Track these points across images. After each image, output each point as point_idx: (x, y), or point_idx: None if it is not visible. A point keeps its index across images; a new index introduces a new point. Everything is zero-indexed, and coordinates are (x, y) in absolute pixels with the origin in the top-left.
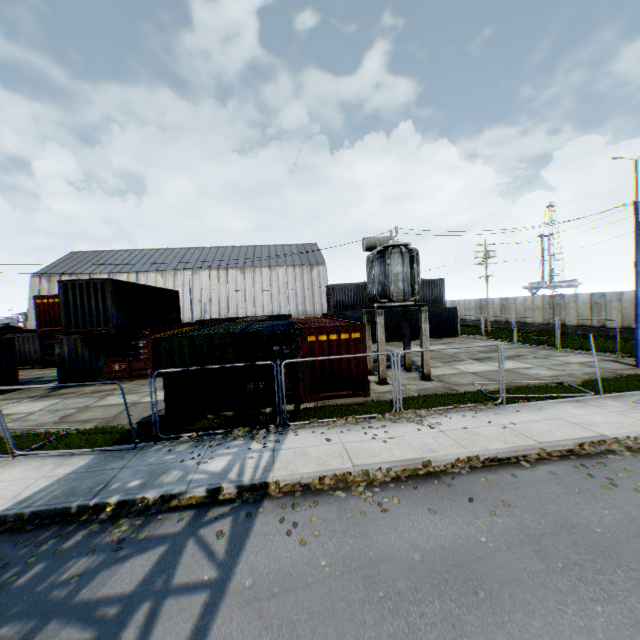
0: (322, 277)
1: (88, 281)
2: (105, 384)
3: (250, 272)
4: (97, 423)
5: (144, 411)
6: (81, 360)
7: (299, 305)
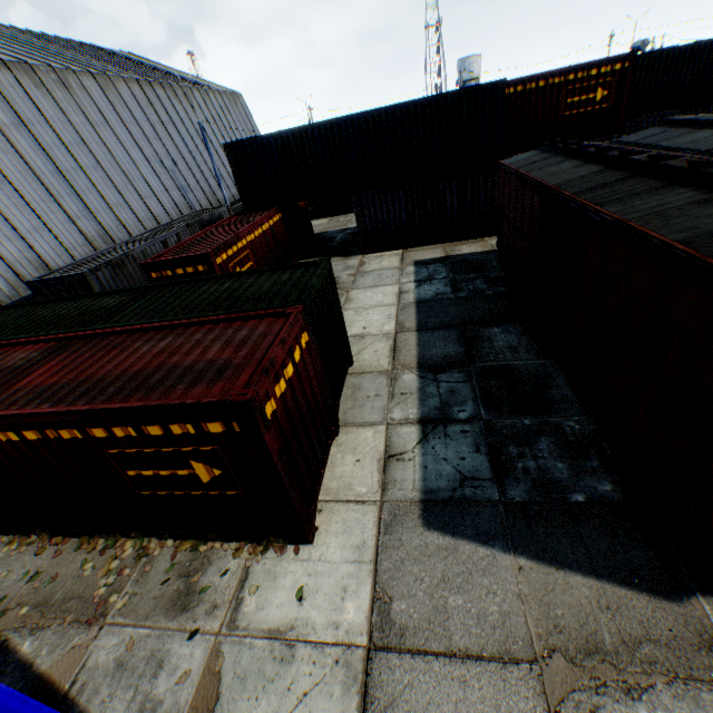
0: (249, 118)
1: None
2: None
3: (184, 98)
4: None
5: None
6: None
7: None
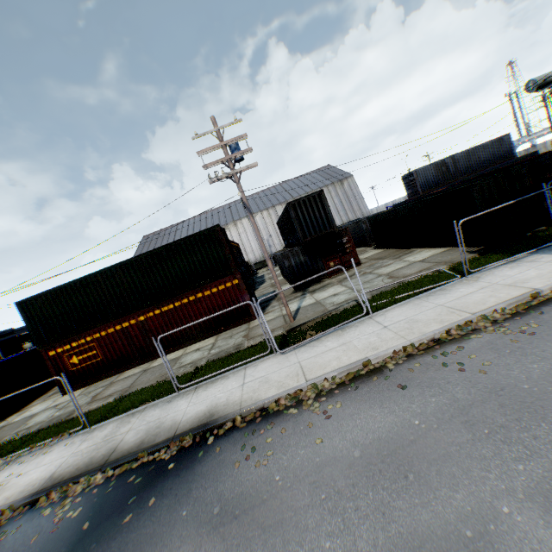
0: (353, 187)
1: (307, 197)
2: (331, 278)
3: None
4: (441, 266)
5: (450, 256)
6: (304, 266)
7: (342, 217)
